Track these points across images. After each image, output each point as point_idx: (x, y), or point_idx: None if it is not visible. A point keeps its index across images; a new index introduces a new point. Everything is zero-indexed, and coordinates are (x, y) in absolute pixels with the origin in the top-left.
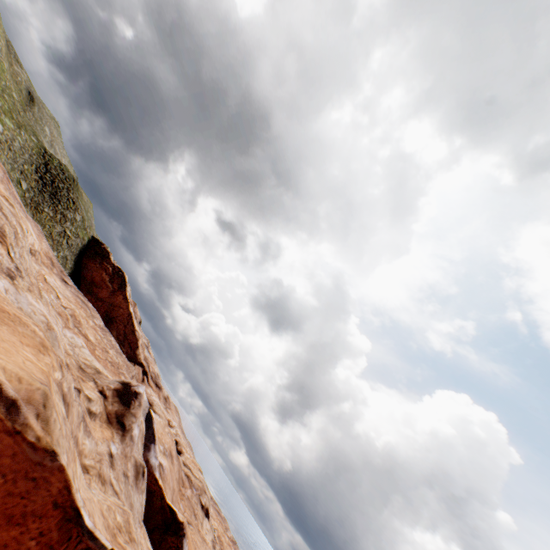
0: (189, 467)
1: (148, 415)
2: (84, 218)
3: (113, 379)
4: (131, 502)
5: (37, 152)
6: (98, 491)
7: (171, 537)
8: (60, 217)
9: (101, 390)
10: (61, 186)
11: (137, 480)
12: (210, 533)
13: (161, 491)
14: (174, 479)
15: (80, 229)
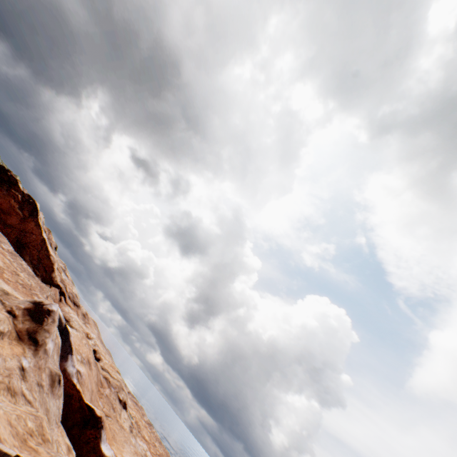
0: (107, 370)
1: (64, 330)
2: None
3: (23, 299)
4: (46, 407)
5: None
6: (6, 403)
7: (90, 430)
8: None
9: (10, 310)
10: None
11: (53, 388)
12: (127, 421)
13: (80, 394)
14: (93, 382)
15: None
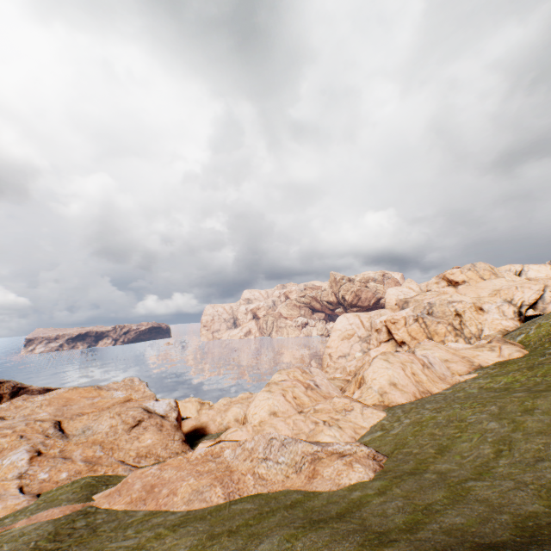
0: None
1: None
2: None
3: None
4: None
5: None
6: None
7: None
8: None
9: None
10: None
11: None
12: None
13: None
14: None
15: None
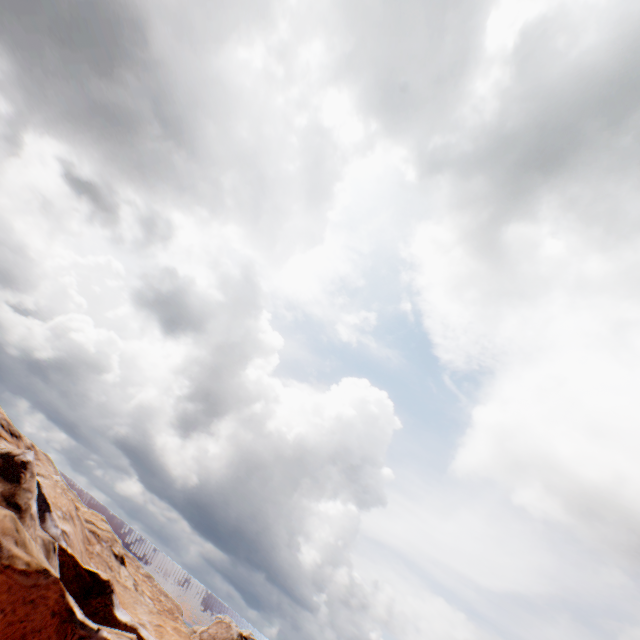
0: (91, 521)
1: None
2: None
3: None
4: None
5: None
6: None
7: (96, 599)
8: None
9: None
10: None
11: (50, 559)
12: (130, 578)
13: (74, 560)
14: (80, 540)
15: None
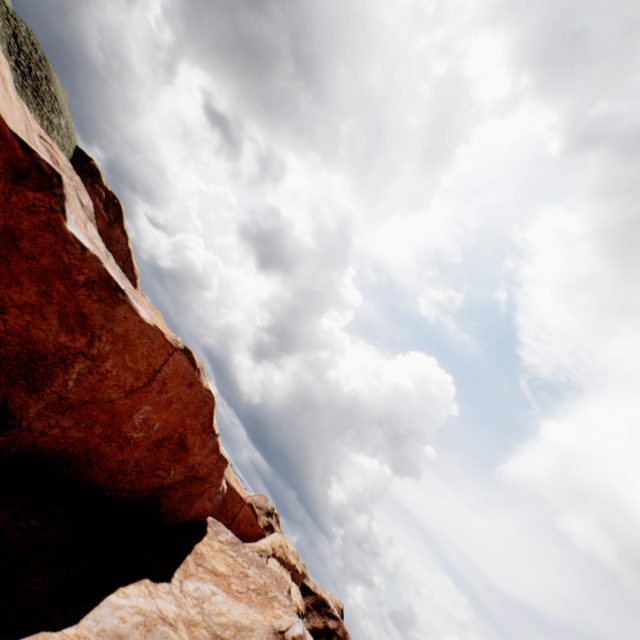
0: None
1: None
2: (68, 123)
3: None
4: None
5: (0, 13)
6: None
7: None
8: (47, 125)
9: None
10: (39, 74)
11: None
12: None
13: None
14: None
15: (66, 138)
